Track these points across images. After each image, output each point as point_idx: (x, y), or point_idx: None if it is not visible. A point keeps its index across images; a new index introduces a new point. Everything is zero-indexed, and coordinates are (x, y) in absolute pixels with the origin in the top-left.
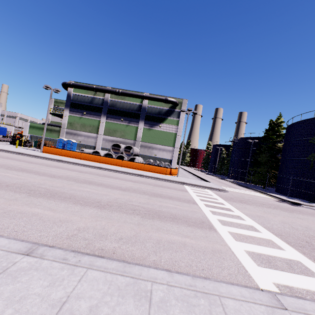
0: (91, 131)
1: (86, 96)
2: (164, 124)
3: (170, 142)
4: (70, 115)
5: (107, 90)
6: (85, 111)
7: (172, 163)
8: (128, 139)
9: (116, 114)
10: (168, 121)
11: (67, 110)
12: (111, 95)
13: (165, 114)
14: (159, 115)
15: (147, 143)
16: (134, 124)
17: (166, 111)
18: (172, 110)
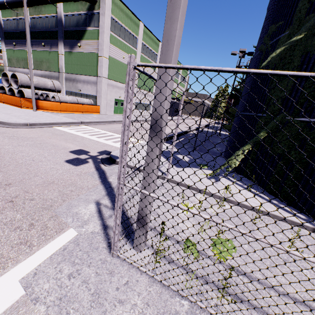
0: (24, 66)
1: (12, 20)
2: (84, 41)
3: (93, 69)
4: (7, 50)
5: (15, 1)
6: (15, 42)
7: (97, 100)
8: (54, 71)
9: (38, 38)
10: (88, 34)
11: (2, 43)
12: (29, 10)
13: (84, 23)
14: (77, 28)
15: (71, 75)
16: (55, 49)
17: (85, 18)
18: (90, 14)
